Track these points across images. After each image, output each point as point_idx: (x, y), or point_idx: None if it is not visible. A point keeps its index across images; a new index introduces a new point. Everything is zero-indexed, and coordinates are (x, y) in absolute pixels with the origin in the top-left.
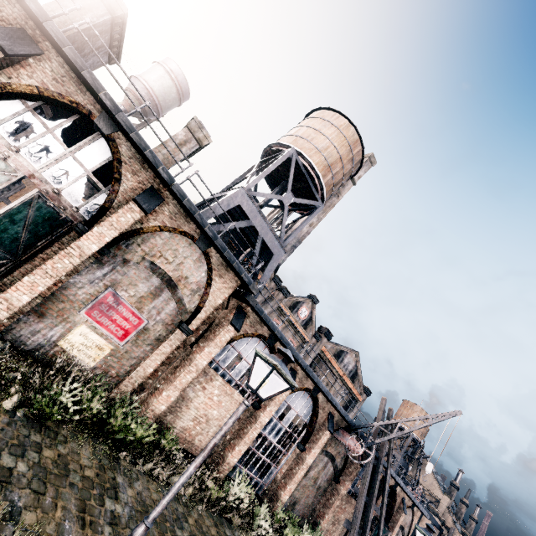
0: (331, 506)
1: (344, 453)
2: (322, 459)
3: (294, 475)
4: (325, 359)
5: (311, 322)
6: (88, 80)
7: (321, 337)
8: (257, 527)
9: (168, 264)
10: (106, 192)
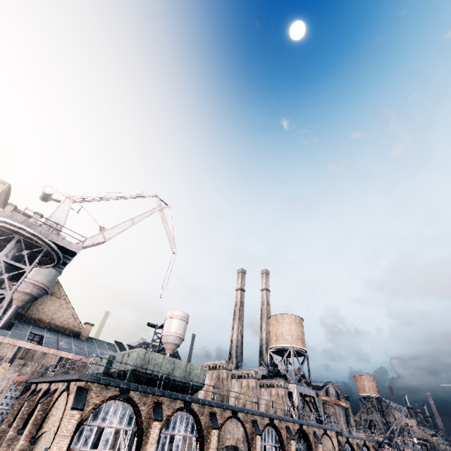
0: None
1: None
2: None
3: None
4: (325, 402)
5: None
6: (301, 423)
7: (318, 393)
8: None
9: (326, 450)
10: (306, 446)
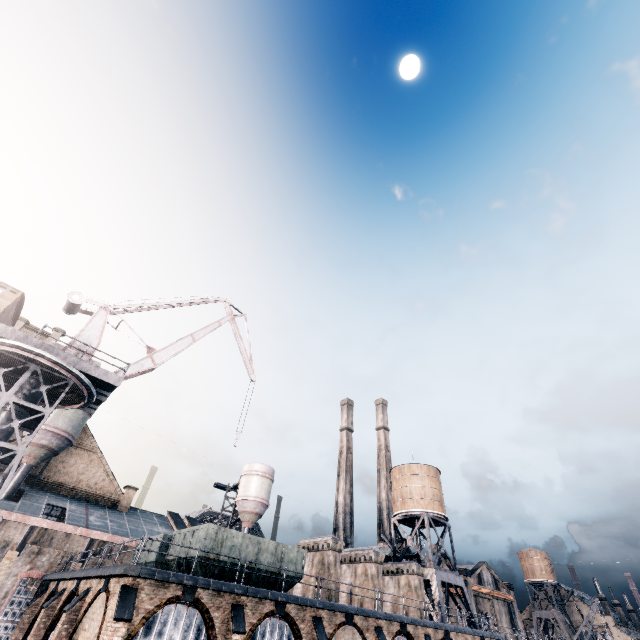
0: None
1: None
2: None
3: None
4: (478, 594)
5: None
6: (446, 629)
7: (466, 580)
8: None
9: None
10: None
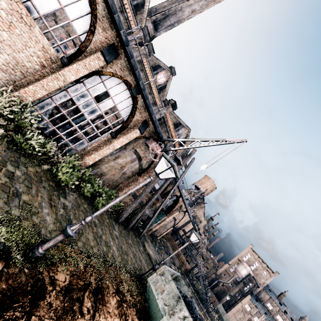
0: (129, 186)
1: (150, 159)
2: (131, 155)
3: (100, 150)
4: (166, 124)
5: (165, 90)
6: None
7: (168, 105)
8: (31, 149)
9: None
10: None
